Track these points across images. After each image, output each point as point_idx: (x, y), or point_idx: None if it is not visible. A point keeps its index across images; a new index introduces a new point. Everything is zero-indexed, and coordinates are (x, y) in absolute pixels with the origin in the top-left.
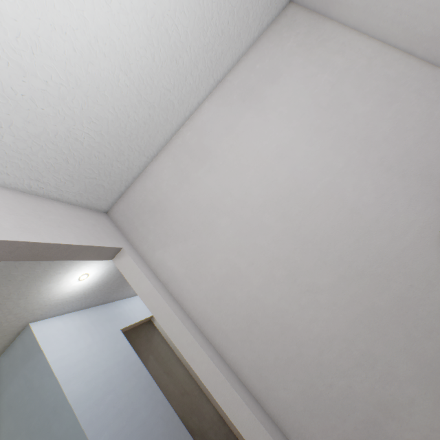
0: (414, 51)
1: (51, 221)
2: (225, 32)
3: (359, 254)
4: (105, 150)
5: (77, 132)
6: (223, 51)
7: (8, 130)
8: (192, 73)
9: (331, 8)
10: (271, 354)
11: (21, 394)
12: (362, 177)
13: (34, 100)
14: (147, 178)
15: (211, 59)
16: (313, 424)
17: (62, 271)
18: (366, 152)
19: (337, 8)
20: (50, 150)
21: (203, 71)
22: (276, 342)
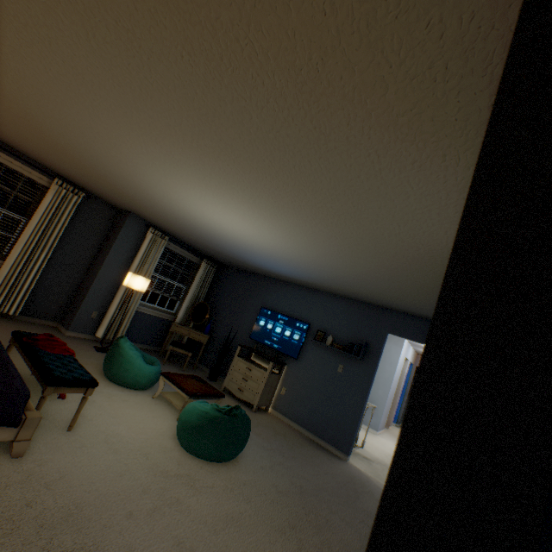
0: None
1: None
2: None
3: None
4: None
5: None
6: None
7: None
8: None
9: None
10: None
11: (385, 348)
12: None
13: None
14: None
15: None
16: None
17: None
18: None
19: None
20: None
21: None
22: None
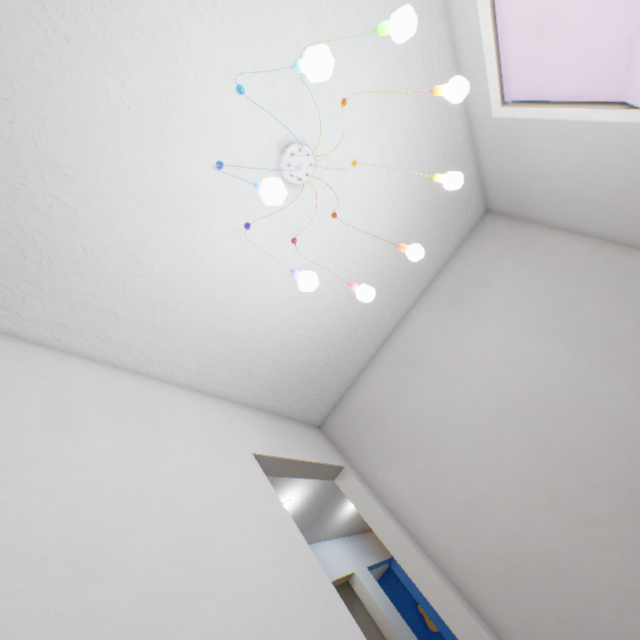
0: (638, 246)
1: (293, 438)
2: (428, 254)
3: (639, 475)
4: (329, 368)
5: (314, 358)
6: (428, 267)
7: (276, 367)
8: (401, 291)
9: (531, 216)
10: (549, 613)
11: None
12: (615, 380)
13: (295, 343)
14: (359, 388)
15: (417, 276)
16: None
17: None
18: (612, 351)
19: (537, 216)
20: (294, 376)
21: (411, 287)
22: (552, 595)
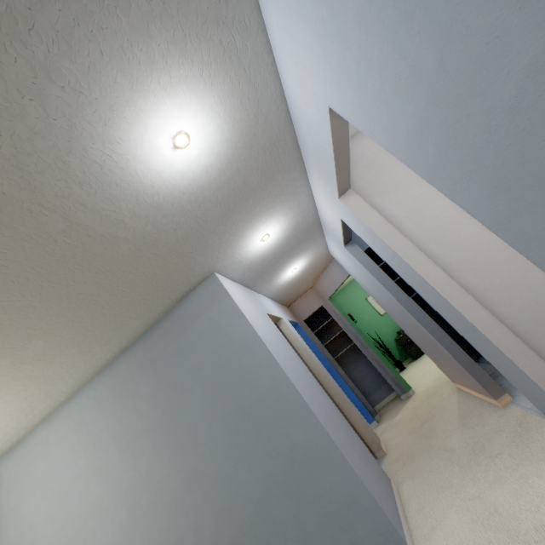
0: None
1: None
2: None
3: None
4: None
5: None
6: None
7: None
8: None
9: None
10: (496, 279)
11: (206, 334)
12: None
13: None
14: (363, 138)
15: None
16: (538, 331)
17: (264, 220)
18: None
19: None
20: None
21: None
22: (501, 269)
